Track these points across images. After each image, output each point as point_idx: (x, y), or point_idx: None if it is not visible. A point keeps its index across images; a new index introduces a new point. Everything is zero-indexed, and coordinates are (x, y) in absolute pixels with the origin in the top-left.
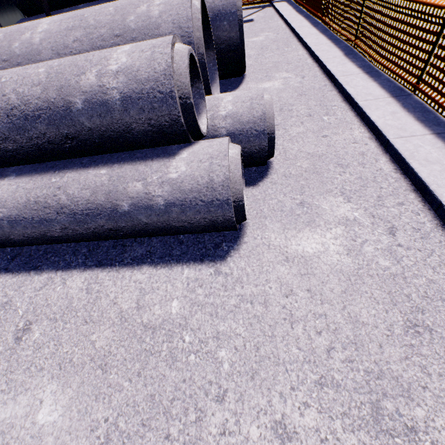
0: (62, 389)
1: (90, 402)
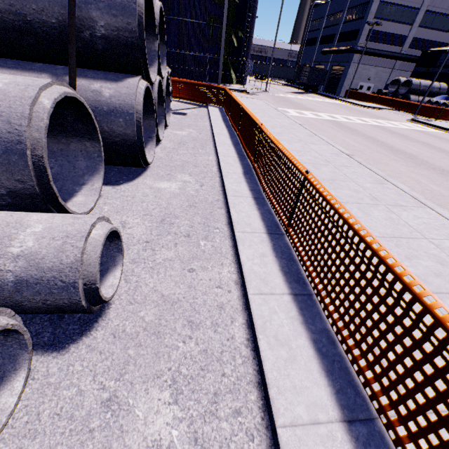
0: None
1: None
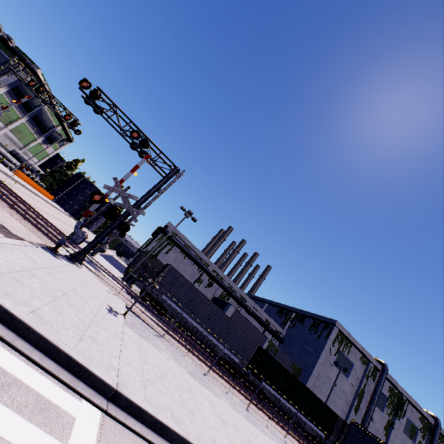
0: None
1: None
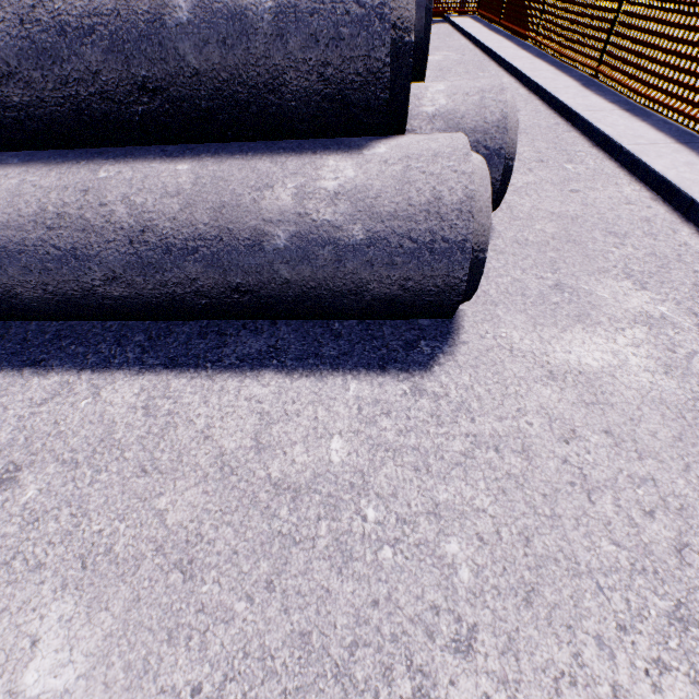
0: (86, 613)
1: (156, 645)
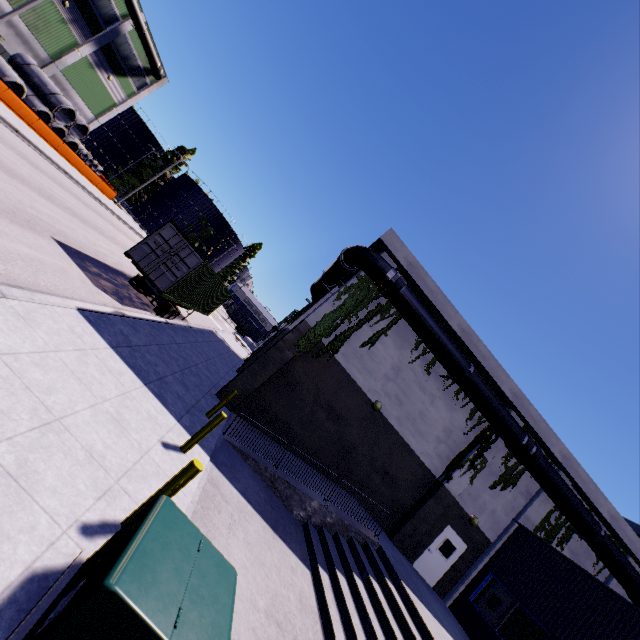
0: None
1: None
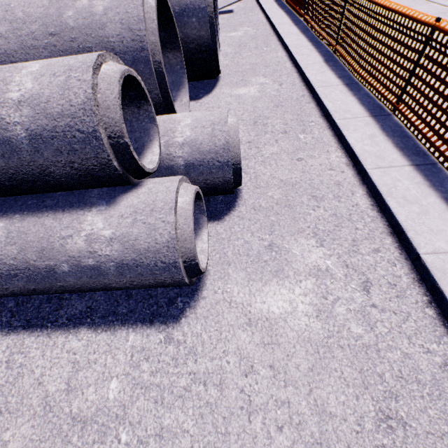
0: None
1: None
